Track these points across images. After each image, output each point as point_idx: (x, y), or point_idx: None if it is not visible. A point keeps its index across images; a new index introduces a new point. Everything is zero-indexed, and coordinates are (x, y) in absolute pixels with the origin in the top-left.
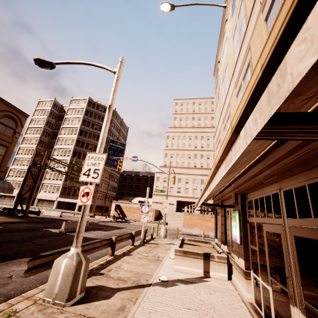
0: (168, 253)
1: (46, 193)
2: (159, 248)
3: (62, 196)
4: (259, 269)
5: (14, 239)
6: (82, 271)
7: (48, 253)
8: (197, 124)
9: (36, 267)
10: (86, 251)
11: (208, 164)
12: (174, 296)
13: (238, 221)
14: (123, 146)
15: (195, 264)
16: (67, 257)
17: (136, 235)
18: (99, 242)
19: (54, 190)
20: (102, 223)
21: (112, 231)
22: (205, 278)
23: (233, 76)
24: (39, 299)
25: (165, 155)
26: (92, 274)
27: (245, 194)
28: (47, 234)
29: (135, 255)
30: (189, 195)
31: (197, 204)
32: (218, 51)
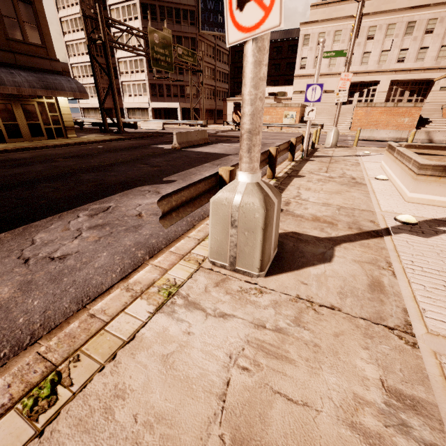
0: (364, 171)
1: (133, 98)
2: (340, 163)
3: (154, 100)
4: None
5: (121, 161)
6: (274, 219)
7: (173, 177)
8: None
9: (174, 209)
10: None
11: None
12: None
13: None
14: None
15: None
16: (237, 194)
17: None
18: None
19: (141, 91)
20: (222, 133)
21: None
22: None
23: None
24: (203, 259)
25: None
26: None
27: None
28: (159, 152)
29: (308, 176)
30: (370, 66)
31: None
32: None
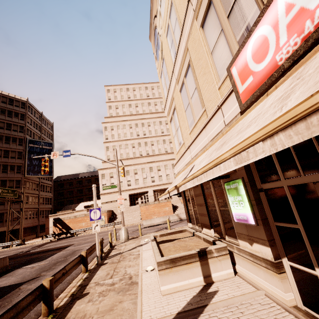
0: (141, 263)
1: None
2: (126, 259)
3: None
4: (310, 257)
5: None
6: None
7: None
8: (135, 111)
9: None
10: None
11: (153, 151)
12: None
13: (246, 194)
14: (51, 146)
15: (190, 271)
16: None
17: (89, 253)
18: (10, 310)
19: None
20: (37, 249)
21: (51, 257)
22: (209, 287)
23: (189, 4)
24: None
25: (106, 148)
26: None
27: None
28: None
29: (93, 290)
30: (140, 185)
31: (181, 185)
32: (152, 3)
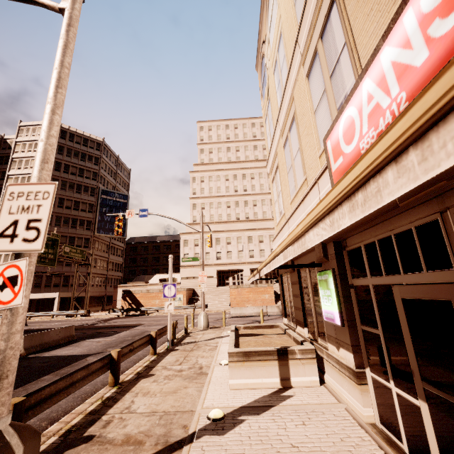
0: (216, 356)
1: None
2: (200, 349)
3: None
4: (387, 367)
5: None
6: None
7: None
8: (234, 157)
9: None
10: (52, 397)
11: (255, 214)
12: (243, 452)
13: (334, 288)
14: (126, 199)
15: (265, 370)
16: None
17: (159, 335)
18: (83, 369)
19: None
20: (102, 323)
21: (118, 334)
22: (285, 391)
23: (297, 45)
24: None
25: (192, 206)
26: (65, 444)
27: (340, 240)
28: None
29: (159, 373)
30: (234, 260)
31: (260, 269)
32: (261, 24)
